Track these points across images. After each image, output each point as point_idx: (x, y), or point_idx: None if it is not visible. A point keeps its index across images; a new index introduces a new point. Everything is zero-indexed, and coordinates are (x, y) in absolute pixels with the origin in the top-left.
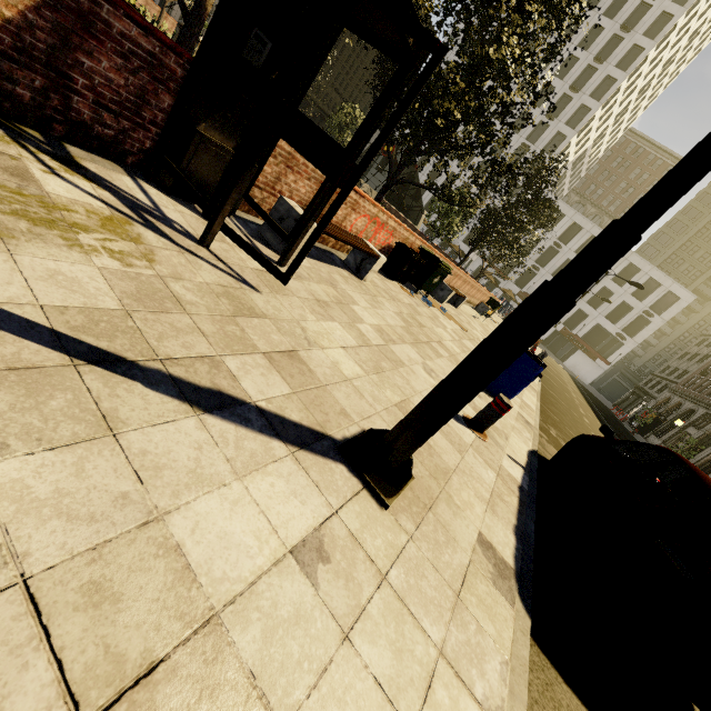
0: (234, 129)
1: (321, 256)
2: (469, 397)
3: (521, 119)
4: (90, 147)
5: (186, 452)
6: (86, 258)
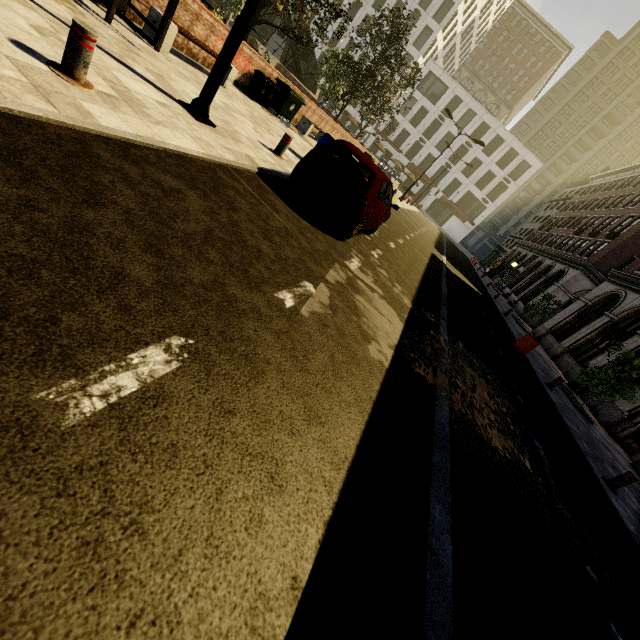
0: None
1: (190, 63)
2: (221, 71)
3: None
4: None
5: (114, 65)
6: (58, 4)
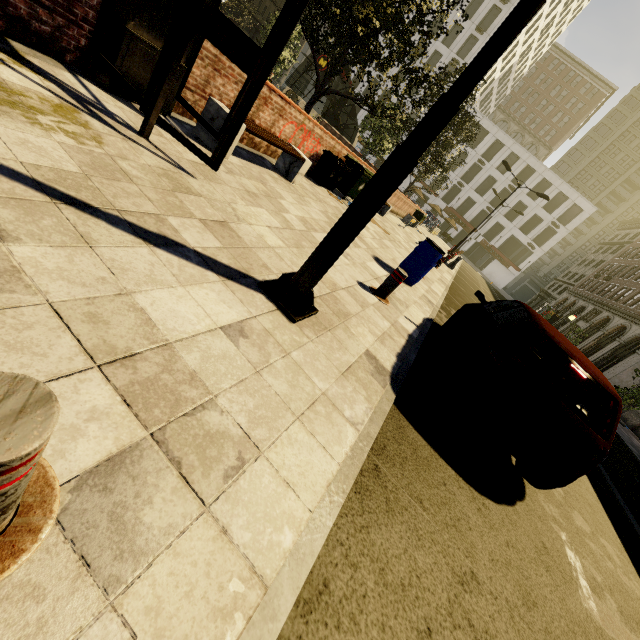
0: (161, 28)
1: (253, 159)
2: (348, 238)
3: (437, 28)
4: (30, 43)
5: (142, 265)
6: (46, 134)
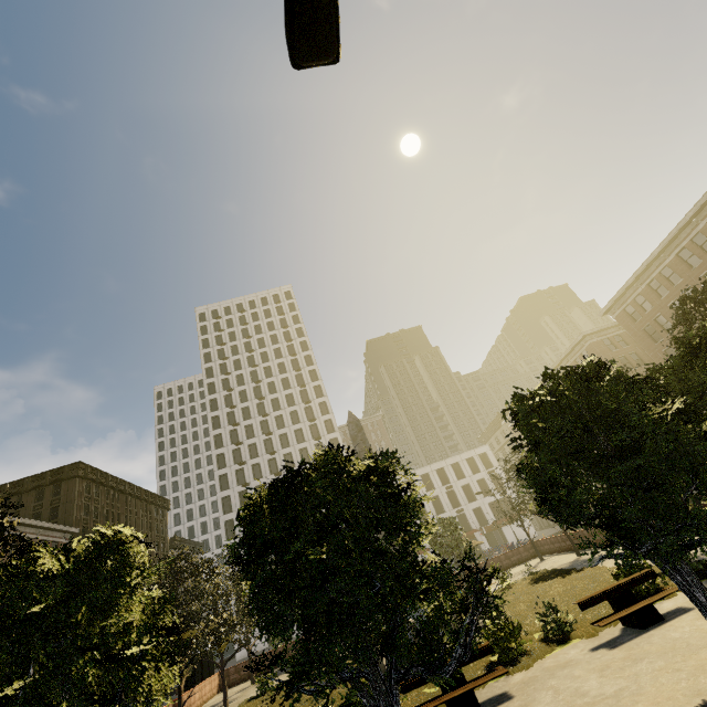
0: None
1: None
2: None
3: None
4: None
5: None
6: None
